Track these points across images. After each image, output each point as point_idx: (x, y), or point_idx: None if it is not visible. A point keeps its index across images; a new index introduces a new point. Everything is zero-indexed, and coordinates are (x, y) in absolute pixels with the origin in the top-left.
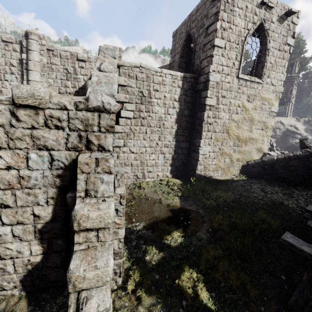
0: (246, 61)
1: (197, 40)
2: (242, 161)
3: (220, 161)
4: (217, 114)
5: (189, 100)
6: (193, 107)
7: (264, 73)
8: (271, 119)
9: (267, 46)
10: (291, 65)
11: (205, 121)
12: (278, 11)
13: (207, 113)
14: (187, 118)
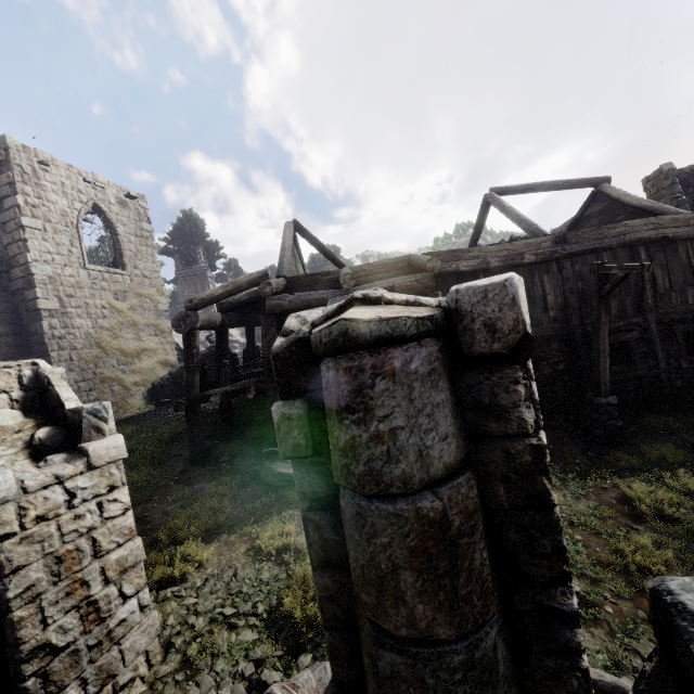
0: (92, 248)
1: None
2: (144, 385)
3: (104, 392)
4: (69, 322)
5: (2, 307)
6: (17, 317)
7: (127, 263)
8: (164, 320)
9: (116, 230)
10: (195, 252)
11: (49, 335)
12: (115, 193)
13: (49, 322)
14: (8, 338)
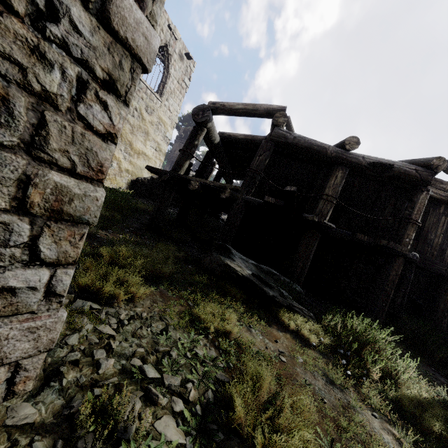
0: None
1: None
2: (132, 175)
3: None
4: None
5: None
6: None
7: (164, 93)
8: (165, 144)
9: (169, 70)
10: None
11: None
12: (180, 47)
13: None
14: None
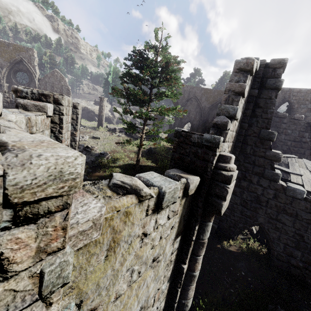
0: None
1: (298, 109)
2: None
3: None
4: None
5: None
6: None
7: None
8: None
9: None
10: None
11: None
12: None
13: None
14: None
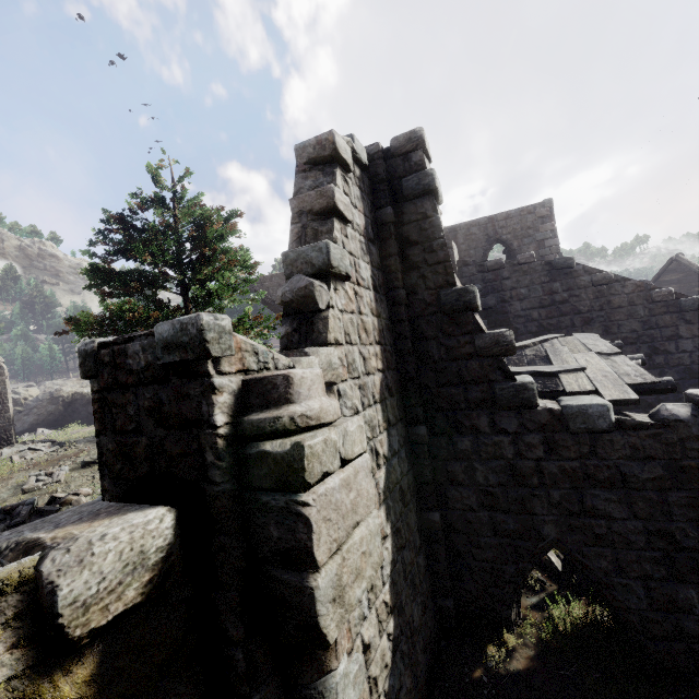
0: None
1: (522, 249)
2: None
3: None
4: None
5: None
6: None
7: None
8: None
9: None
10: None
11: None
12: None
13: None
14: None
